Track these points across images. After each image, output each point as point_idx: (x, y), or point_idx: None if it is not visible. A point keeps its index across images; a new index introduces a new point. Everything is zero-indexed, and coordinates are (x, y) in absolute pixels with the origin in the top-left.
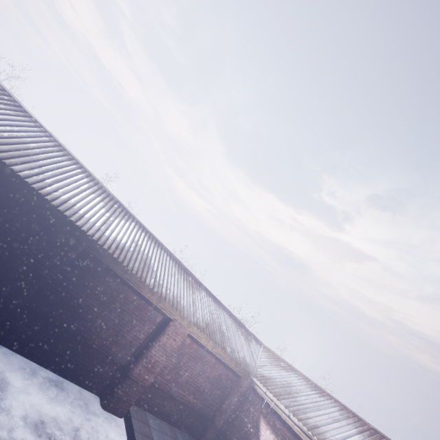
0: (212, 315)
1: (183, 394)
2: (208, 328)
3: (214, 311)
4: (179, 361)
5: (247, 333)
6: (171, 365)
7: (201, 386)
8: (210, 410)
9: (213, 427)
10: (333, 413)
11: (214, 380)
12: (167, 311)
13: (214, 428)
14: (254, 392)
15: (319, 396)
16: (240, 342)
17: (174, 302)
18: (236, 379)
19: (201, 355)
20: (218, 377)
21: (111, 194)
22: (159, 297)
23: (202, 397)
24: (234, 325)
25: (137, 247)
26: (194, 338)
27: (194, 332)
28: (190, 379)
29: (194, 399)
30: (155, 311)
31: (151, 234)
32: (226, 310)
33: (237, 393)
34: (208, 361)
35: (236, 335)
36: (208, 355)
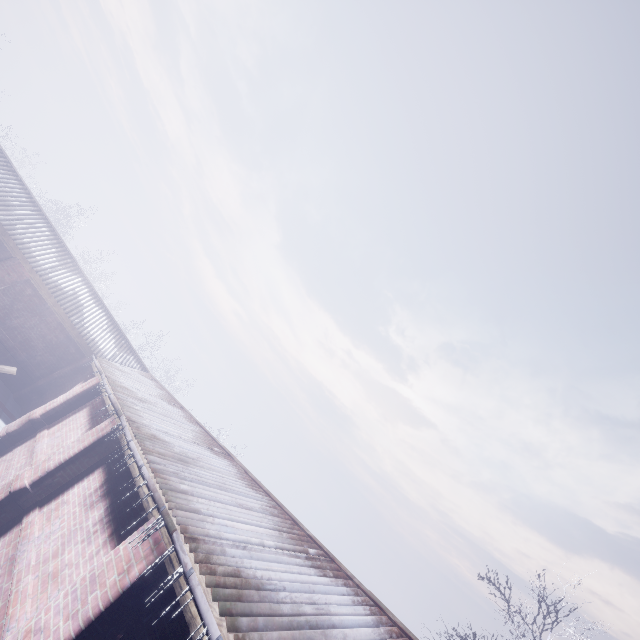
0: (75, 294)
1: (8, 337)
2: (59, 291)
3: (83, 296)
4: (12, 305)
5: (127, 347)
6: (2, 303)
7: (32, 341)
8: (36, 370)
9: (33, 385)
10: (150, 388)
11: (50, 344)
12: (10, 247)
13: (33, 386)
14: (91, 371)
15: (155, 387)
16: (105, 337)
17: (23, 246)
18: (78, 357)
19: (41, 311)
20: (56, 344)
21: (1, 148)
22: (5, 231)
23: (30, 353)
24: (108, 326)
25: (5, 193)
26: (39, 293)
27: (36, 280)
28: (21, 328)
29: (19, 349)
30: (0, 247)
31: (36, 202)
32: (109, 314)
33: (73, 366)
34: (49, 323)
35: (103, 329)
36: (50, 317)
